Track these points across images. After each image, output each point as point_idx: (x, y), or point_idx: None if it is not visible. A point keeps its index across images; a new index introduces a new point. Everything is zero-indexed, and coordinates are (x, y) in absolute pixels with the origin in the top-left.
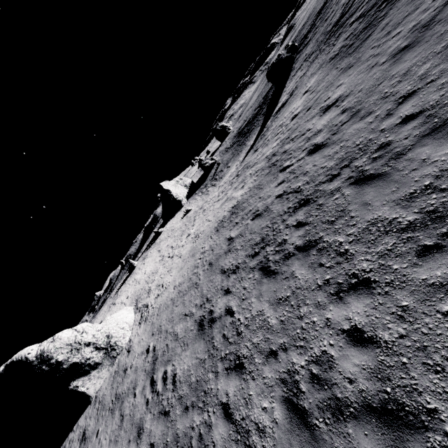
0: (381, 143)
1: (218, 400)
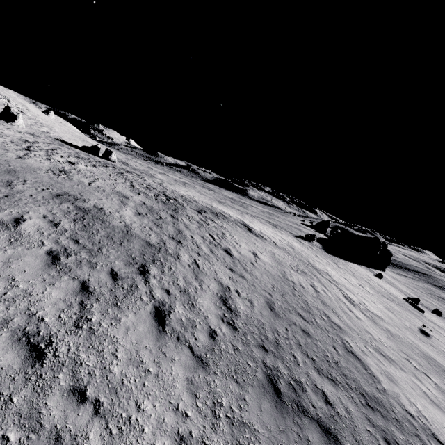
0: None
1: (444, 302)
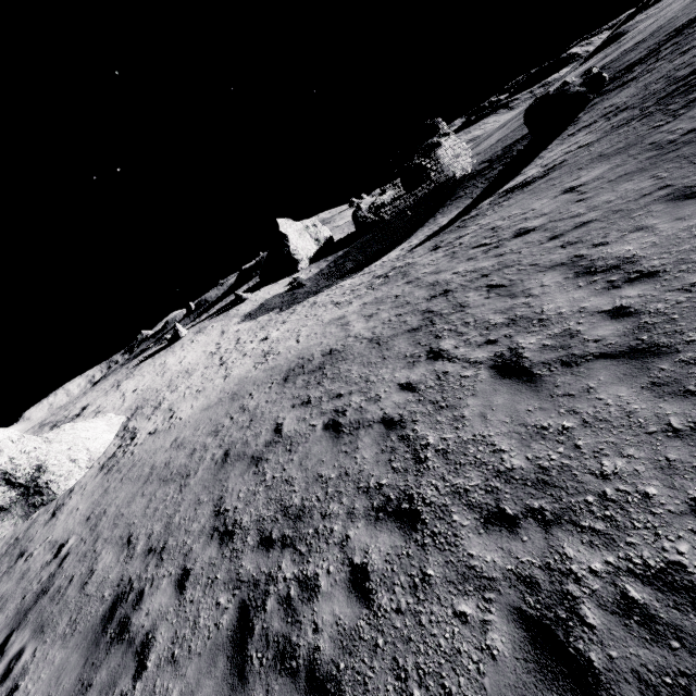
0: (677, 561)
1: None
